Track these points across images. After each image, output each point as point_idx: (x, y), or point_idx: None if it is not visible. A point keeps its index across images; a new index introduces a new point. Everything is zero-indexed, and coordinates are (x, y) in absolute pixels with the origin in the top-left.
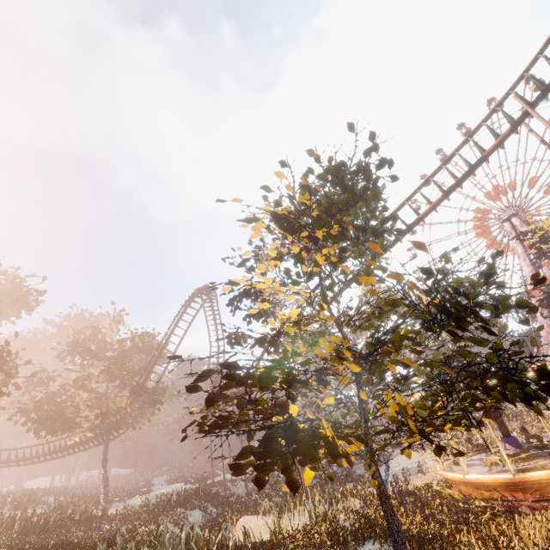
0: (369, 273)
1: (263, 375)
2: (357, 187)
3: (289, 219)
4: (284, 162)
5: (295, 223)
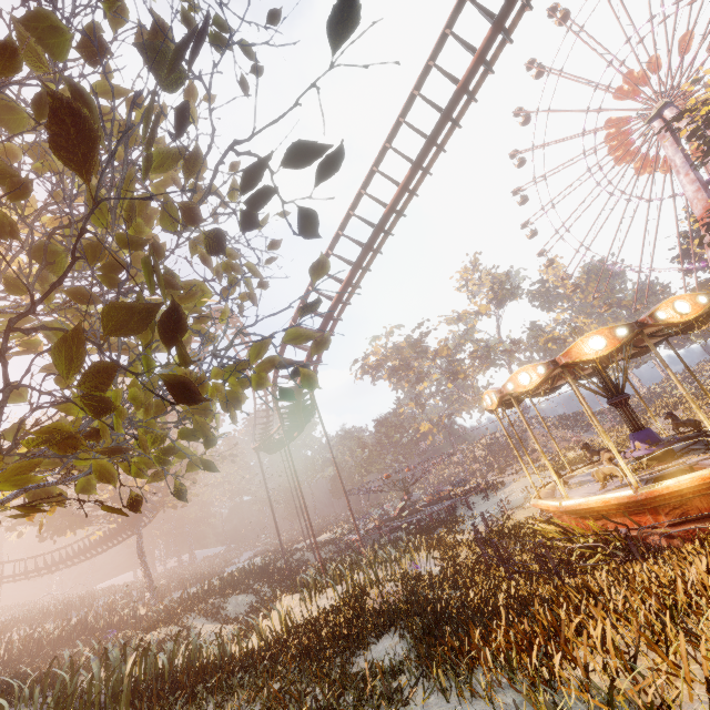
0: None
1: None
2: None
3: None
4: None
5: None
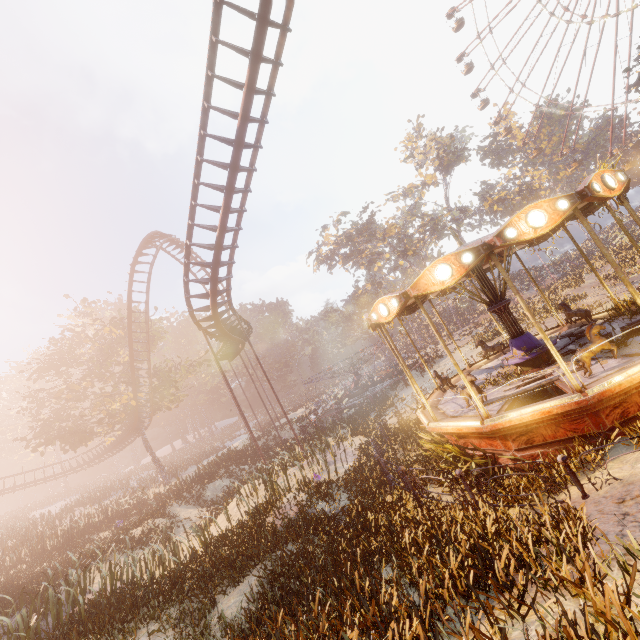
0: None
1: None
2: None
3: None
4: None
5: None
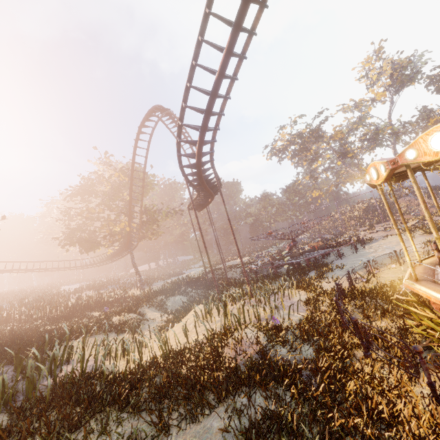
0: None
1: None
2: None
3: None
4: None
5: None
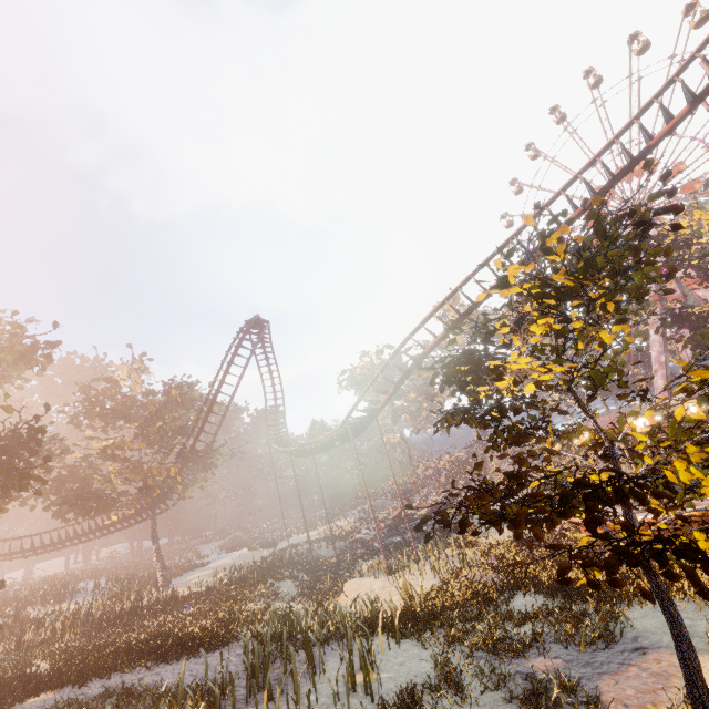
0: (628, 342)
1: (616, 489)
2: (647, 244)
3: (576, 291)
4: (537, 204)
5: (565, 290)
